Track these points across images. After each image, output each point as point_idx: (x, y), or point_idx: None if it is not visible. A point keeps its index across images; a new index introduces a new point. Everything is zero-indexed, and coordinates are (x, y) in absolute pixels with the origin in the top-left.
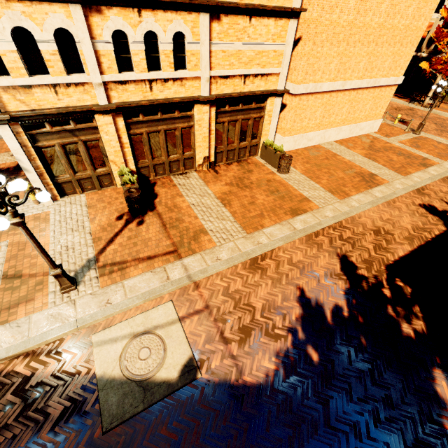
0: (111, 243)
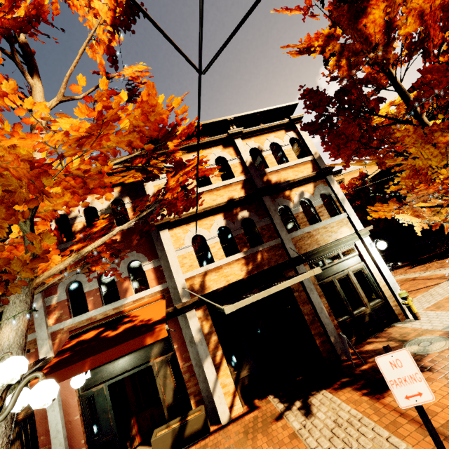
0: (427, 286)
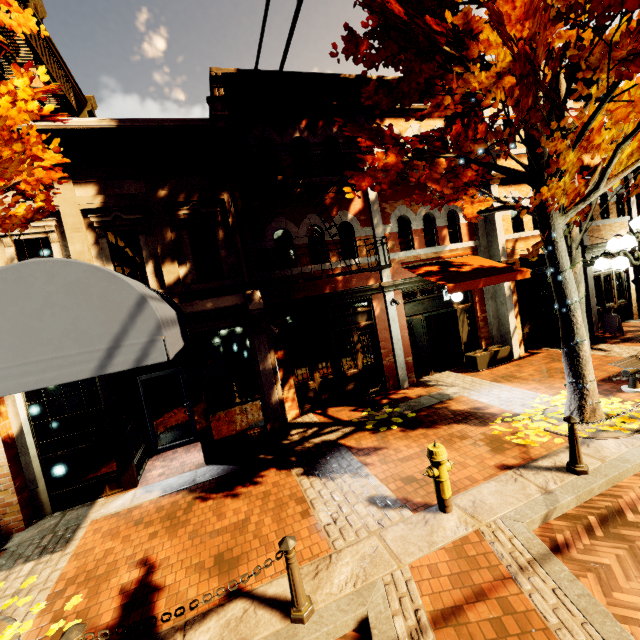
0: None
